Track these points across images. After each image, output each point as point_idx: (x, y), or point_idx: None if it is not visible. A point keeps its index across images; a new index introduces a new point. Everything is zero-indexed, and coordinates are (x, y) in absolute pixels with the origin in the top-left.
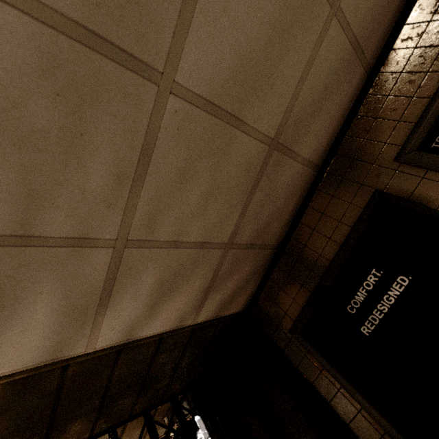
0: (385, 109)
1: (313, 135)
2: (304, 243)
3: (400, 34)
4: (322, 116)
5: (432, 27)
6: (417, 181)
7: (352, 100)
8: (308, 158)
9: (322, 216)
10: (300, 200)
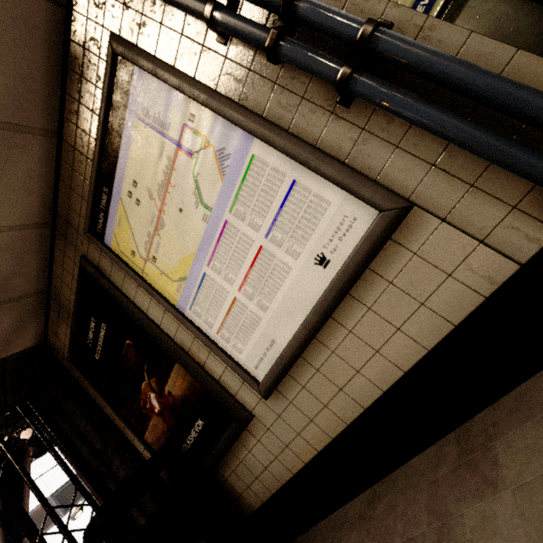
0: (73, 181)
1: (5, 207)
2: (59, 291)
3: (66, 103)
4: (2, 190)
5: (81, 110)
6: (99, 255)
7: (49, 163)
8: (17, 223)
9: (63, 269)
10: (45, 252)
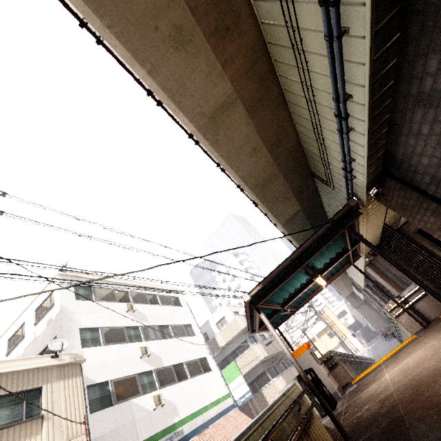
0: None
1: None
2: None
3: None
4: None
5: None
6: None
7: None
8: None
9: None
10: None
